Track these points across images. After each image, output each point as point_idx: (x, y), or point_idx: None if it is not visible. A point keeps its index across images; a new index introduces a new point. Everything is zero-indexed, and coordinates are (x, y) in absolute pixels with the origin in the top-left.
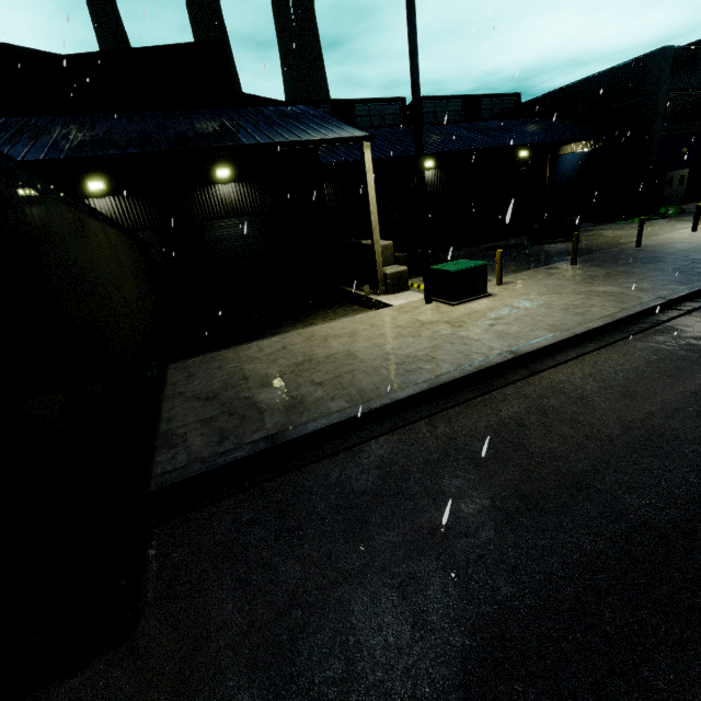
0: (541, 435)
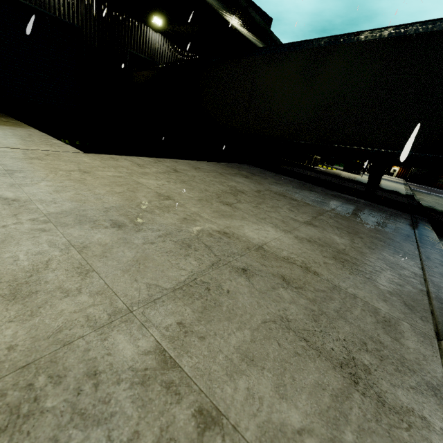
0: (440, 202)
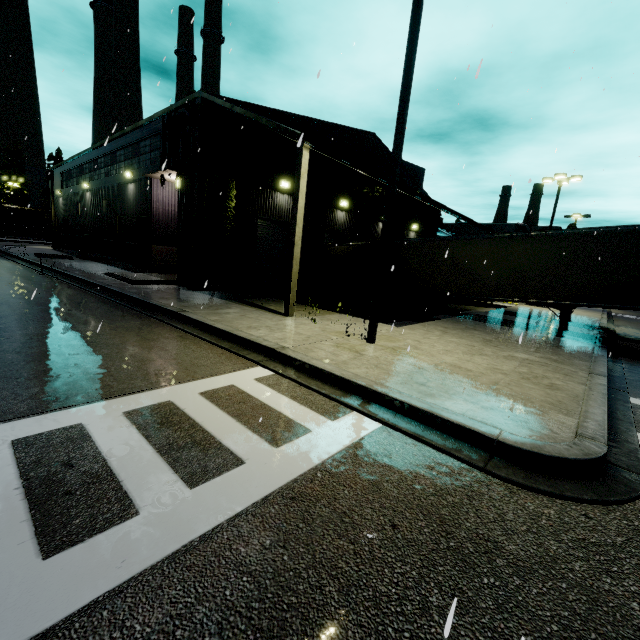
0: None
